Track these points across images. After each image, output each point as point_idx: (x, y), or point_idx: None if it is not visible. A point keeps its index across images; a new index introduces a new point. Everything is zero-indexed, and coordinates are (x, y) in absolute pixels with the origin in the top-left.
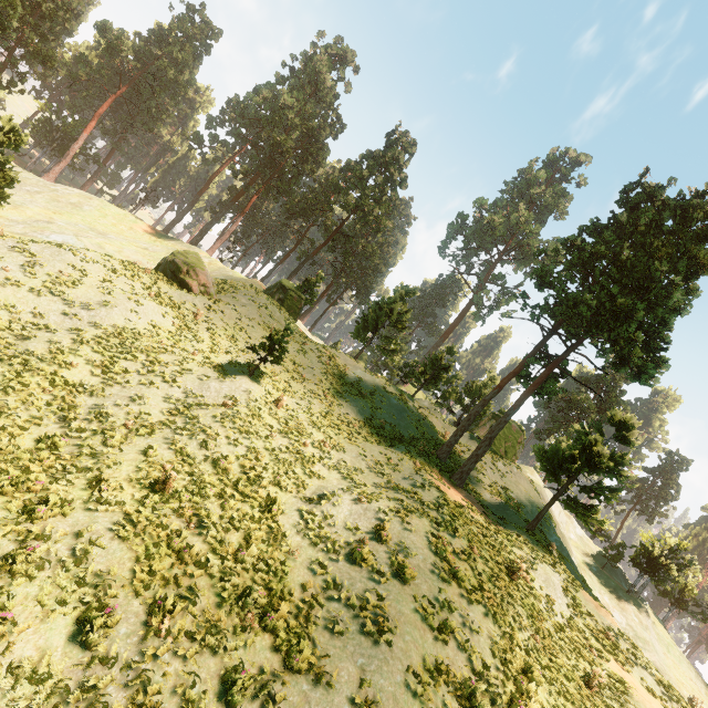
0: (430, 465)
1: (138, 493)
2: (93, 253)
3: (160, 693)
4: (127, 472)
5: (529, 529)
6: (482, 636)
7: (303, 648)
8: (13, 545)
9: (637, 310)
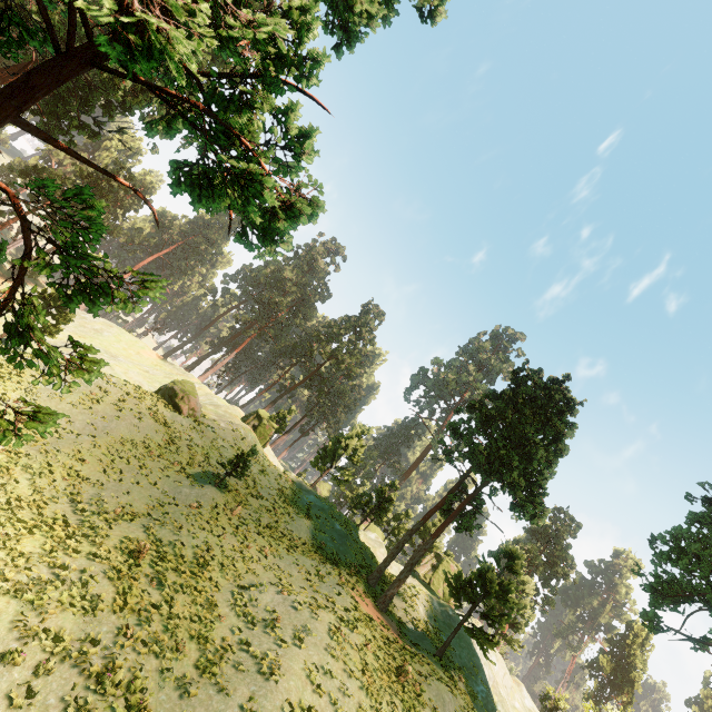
0: (357, 585)
1: (120, 557)
2: (116, 379)
3: (122, 667)
4: (114, 542)
5: (437, 655)
6: (353, 701)
7: (215, 670)
8: (46, 569)
9: (514, 460)
